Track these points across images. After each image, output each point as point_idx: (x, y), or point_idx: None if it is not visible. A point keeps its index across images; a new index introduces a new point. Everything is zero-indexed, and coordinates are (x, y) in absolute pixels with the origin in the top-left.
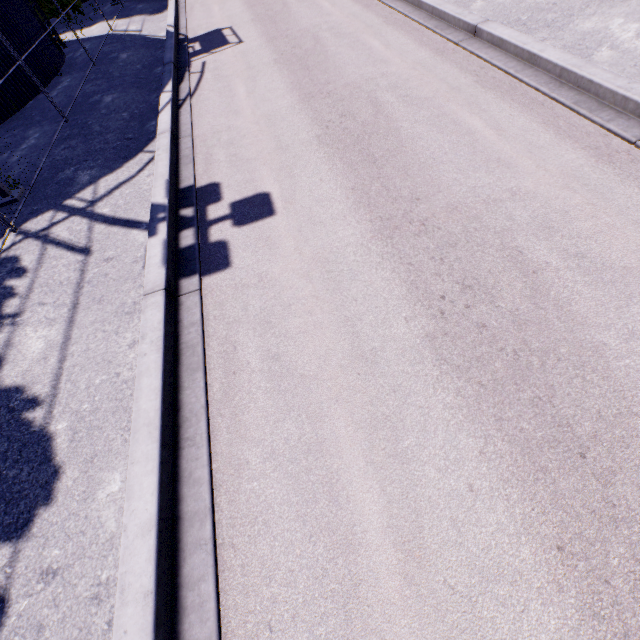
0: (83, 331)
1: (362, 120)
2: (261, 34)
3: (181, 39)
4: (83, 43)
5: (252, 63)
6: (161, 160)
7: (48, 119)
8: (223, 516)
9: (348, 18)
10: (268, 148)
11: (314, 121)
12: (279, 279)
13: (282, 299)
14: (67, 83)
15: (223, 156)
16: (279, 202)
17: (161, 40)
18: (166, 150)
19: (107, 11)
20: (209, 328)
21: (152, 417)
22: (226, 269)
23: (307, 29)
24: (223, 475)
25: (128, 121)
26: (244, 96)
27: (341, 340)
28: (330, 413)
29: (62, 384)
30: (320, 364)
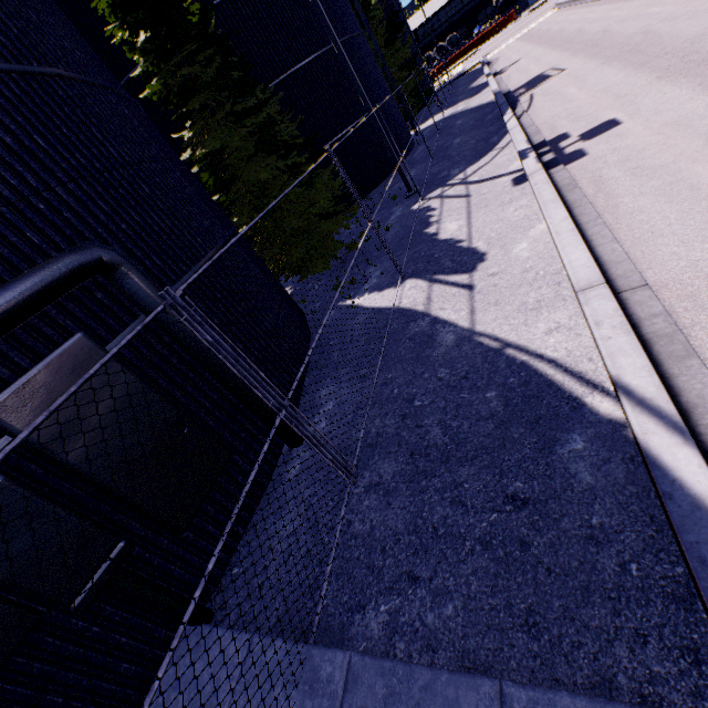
0: (478, 218)
1: (706, 50)
2: (583, 58)
3: (506, 93)
4: (424, 131)
5: (578, 75)
6: (517, 136)
7: (417, 164)
8: (608, 220)
9: (683, 5)
10: (606, 102)
11: (651, 72)
12: (631, 144)
13: (636, 149)
14: (422, 148)
15: (565, 122)
16: (623, 118)
17: (485, 105)
18: (520, 132)
19: (434, 111)
20: (576, 179)
21: (553, 199)
22: (583, 157)
23: (634, 33)
24: (604, 211)
25: (475, 144)
26: (575, 92)
27: (694, 143)
28: (687, 168)
29: (473, 235)
30: (676, 157)
